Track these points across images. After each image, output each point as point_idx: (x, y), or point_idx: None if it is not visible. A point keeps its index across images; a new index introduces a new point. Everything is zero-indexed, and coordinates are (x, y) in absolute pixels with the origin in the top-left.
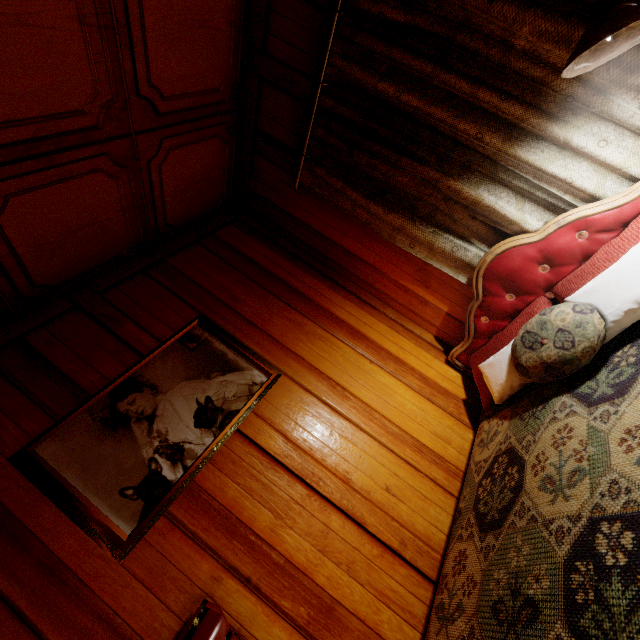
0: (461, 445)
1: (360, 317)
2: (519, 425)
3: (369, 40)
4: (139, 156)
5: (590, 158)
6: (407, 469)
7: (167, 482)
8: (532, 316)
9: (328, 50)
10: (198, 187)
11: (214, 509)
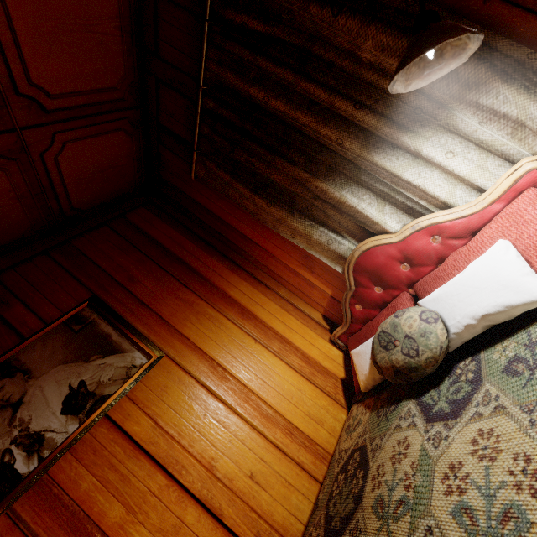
0: (333, 426)
1: (253, 297)
2: (375, 421)
3: (237, 48)
4: (29, 149)
5: (441, 167)
6: (275, 453)
7: (17, 476)
8: (395, 310)
9: (203, 56)
10: (105, 175)
11: (63, 504)
